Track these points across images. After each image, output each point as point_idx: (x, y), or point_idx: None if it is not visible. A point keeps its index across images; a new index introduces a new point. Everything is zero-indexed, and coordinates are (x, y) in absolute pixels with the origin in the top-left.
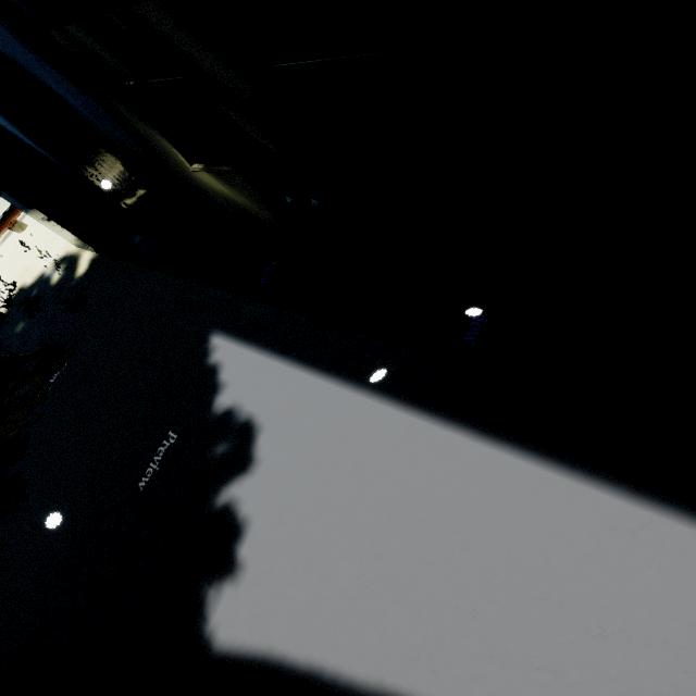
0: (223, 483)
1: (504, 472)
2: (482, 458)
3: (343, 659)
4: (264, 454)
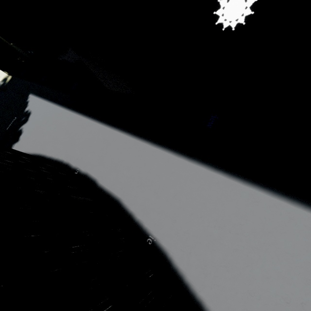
0: (21, 125)
1: (66, 114)
2: (64, 112)
3: (29, 150)
4: (30, 118)
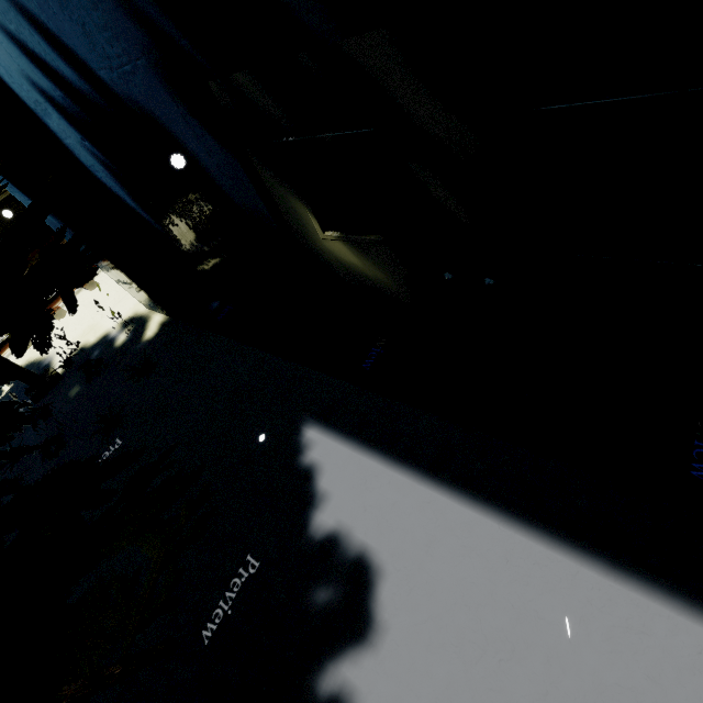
0: (328, 655)
1: None
2: None
3: None
4: (390, 615)
